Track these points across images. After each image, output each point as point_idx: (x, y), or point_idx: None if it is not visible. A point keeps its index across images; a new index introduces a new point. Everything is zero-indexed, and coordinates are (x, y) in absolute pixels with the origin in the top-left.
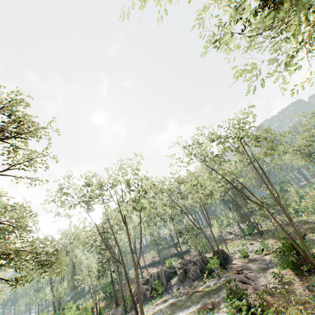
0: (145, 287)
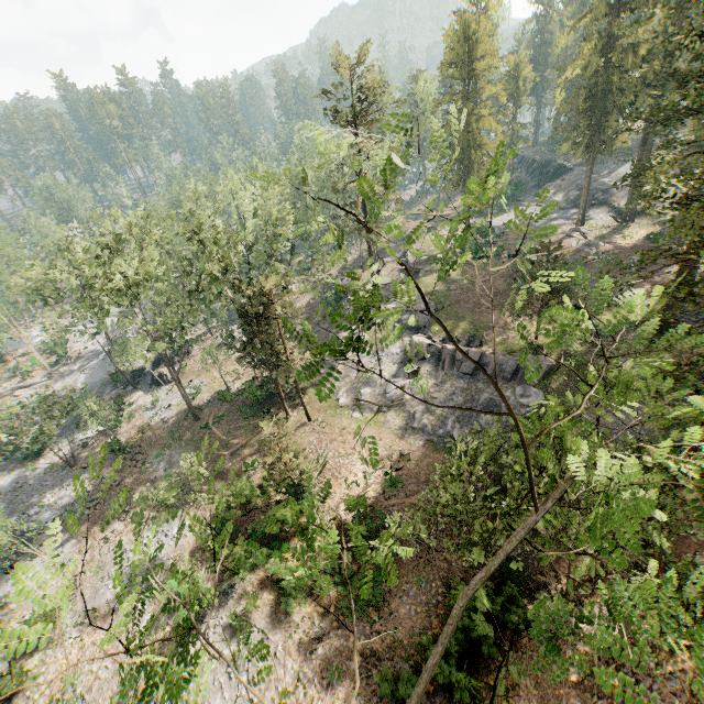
0: None
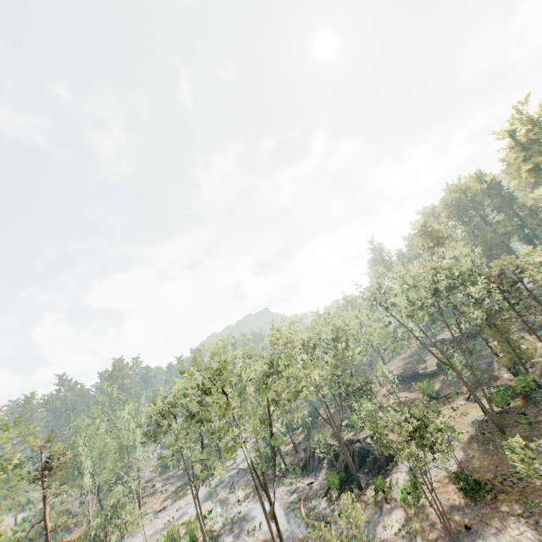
0: (302, 456)
